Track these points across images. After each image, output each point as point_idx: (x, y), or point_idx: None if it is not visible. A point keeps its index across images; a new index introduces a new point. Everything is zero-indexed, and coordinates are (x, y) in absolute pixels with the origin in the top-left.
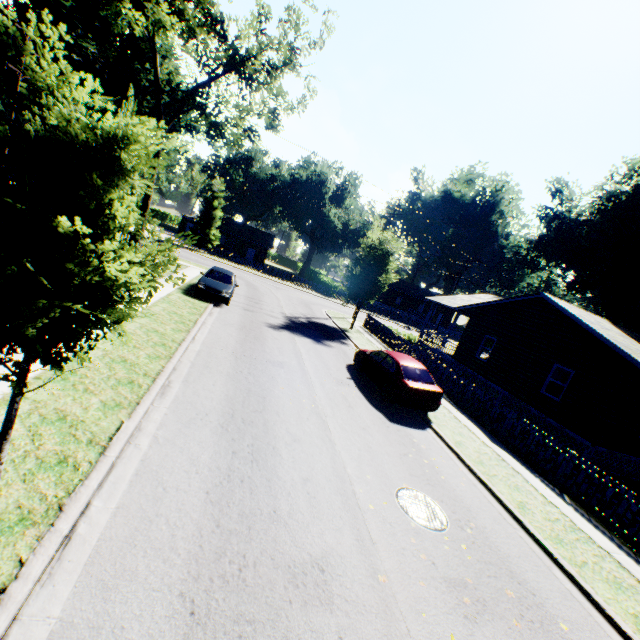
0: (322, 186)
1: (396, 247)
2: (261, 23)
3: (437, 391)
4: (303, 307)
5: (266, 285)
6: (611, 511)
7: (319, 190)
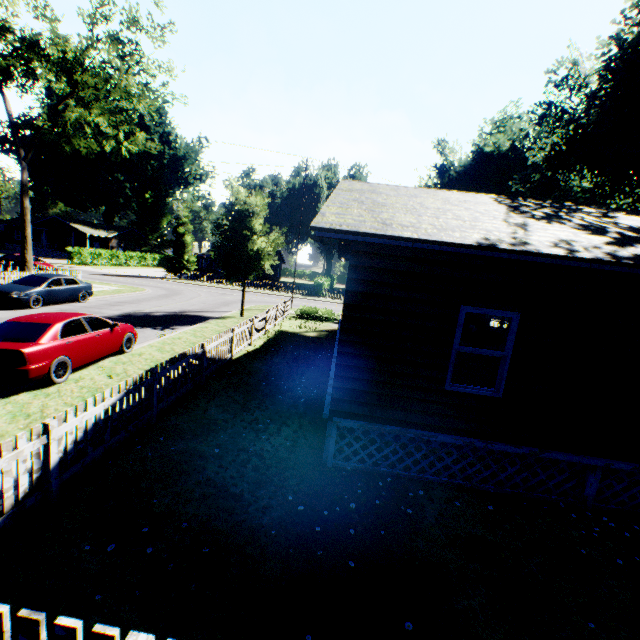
0: (316, 188)
1: (253, 203)
2: (92, 31)
3: (6, 349)
4: (213, 305)
5: (207, 293)
6: None
7: (314, 193)
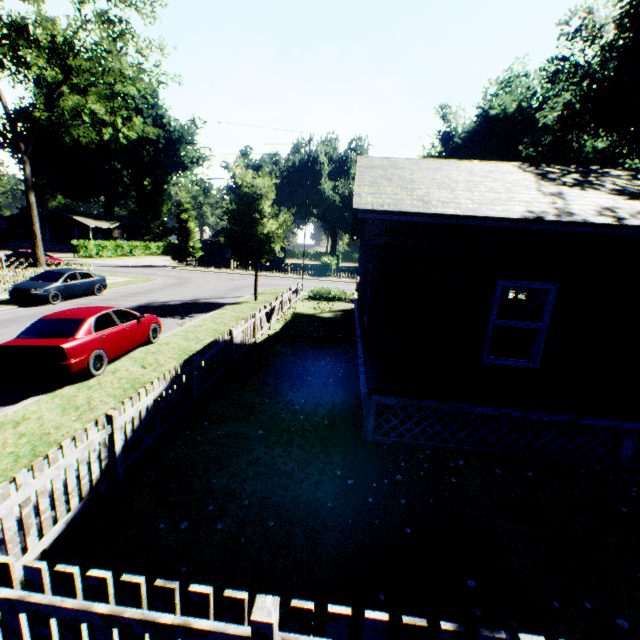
0: (317, 164)
1: (261, 185)
2: (80, 11)
3: (47, 346)
4: (225, 291)
5: (217, 280)
6: (7, 549)
7: (314, 170)
